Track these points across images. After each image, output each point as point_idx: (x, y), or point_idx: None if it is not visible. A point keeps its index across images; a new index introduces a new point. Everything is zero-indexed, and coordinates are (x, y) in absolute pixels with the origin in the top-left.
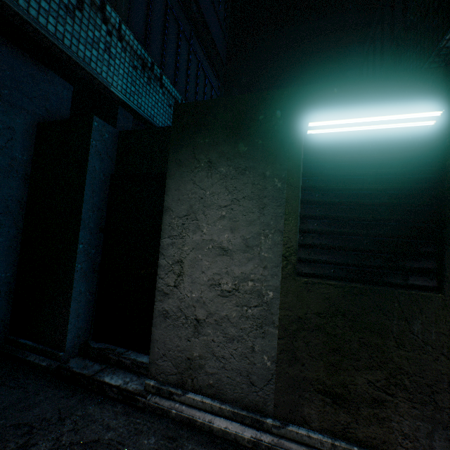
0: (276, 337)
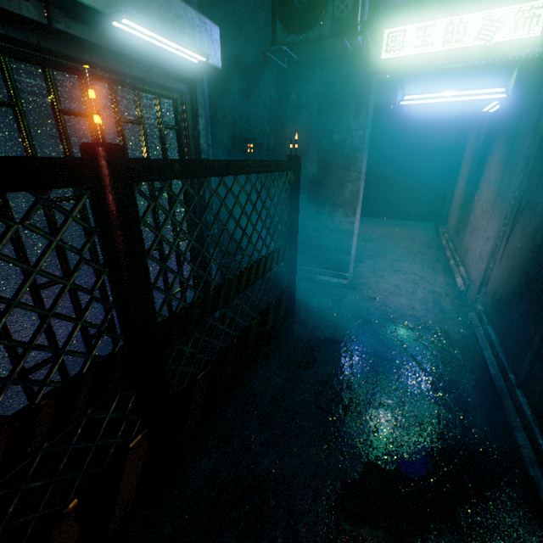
0: (458, 212)
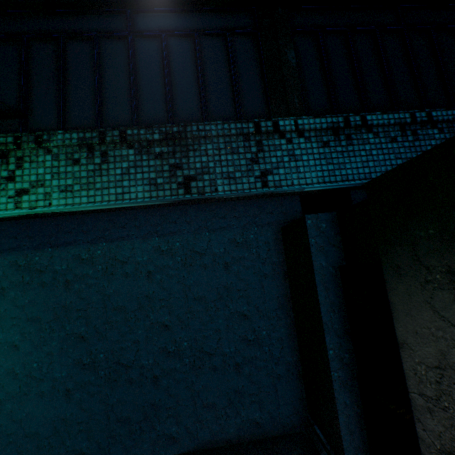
0: None
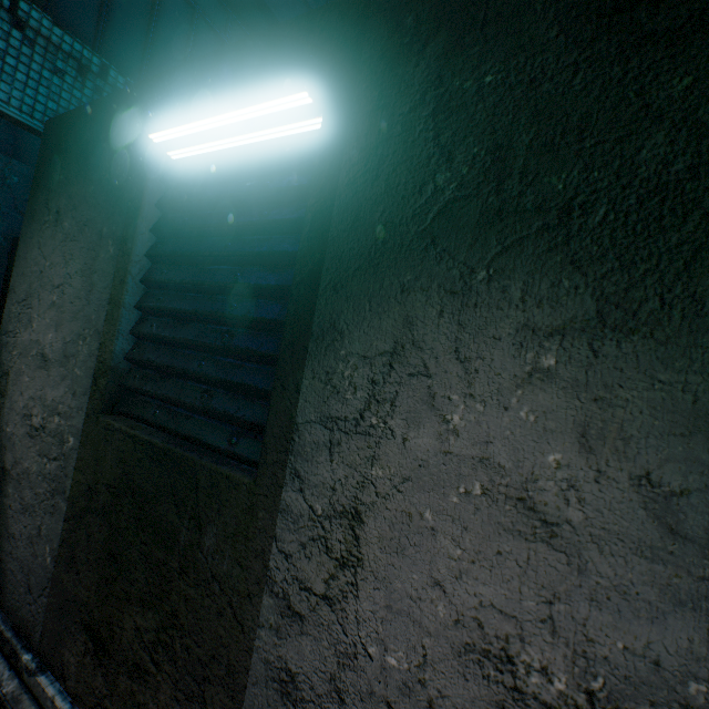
0: (64, 516)
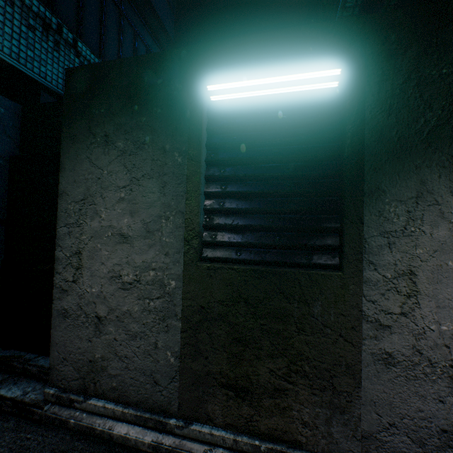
0: (179, 330)
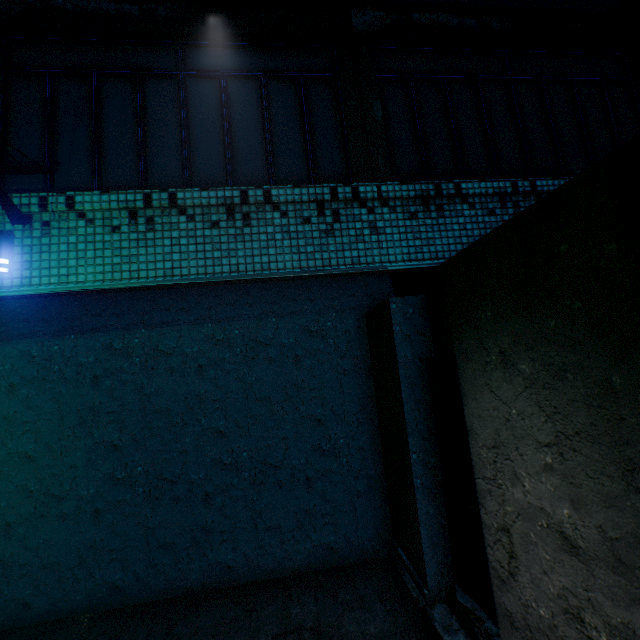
0: None
